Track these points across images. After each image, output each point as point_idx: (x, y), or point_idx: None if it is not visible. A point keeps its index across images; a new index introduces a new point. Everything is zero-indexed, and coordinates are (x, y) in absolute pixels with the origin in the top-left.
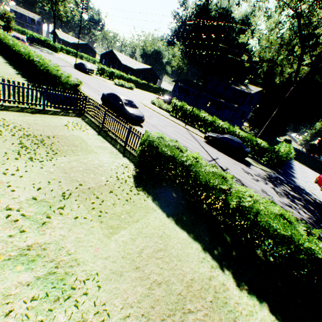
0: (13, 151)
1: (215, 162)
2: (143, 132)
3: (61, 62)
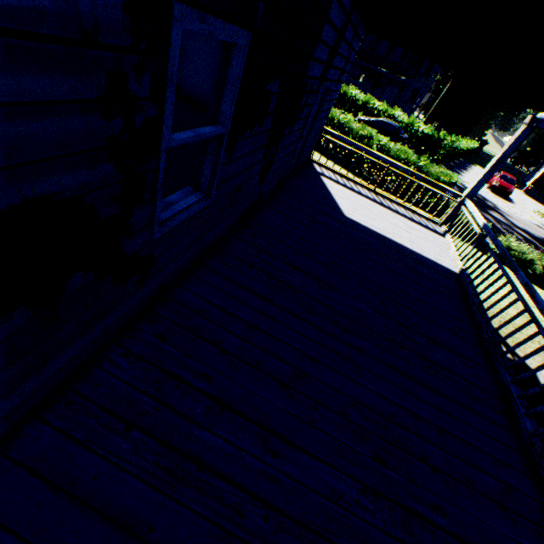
0: None
1: None
2: None
3: None
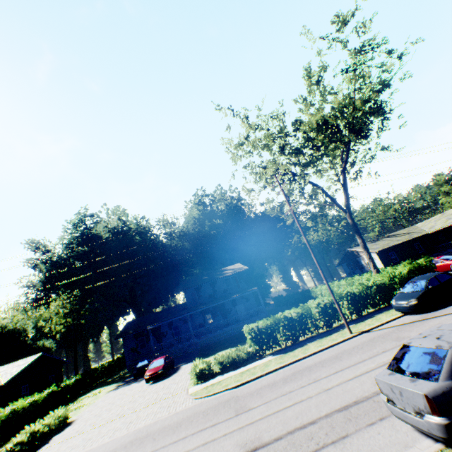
0: None
1: None
2: None
3: None
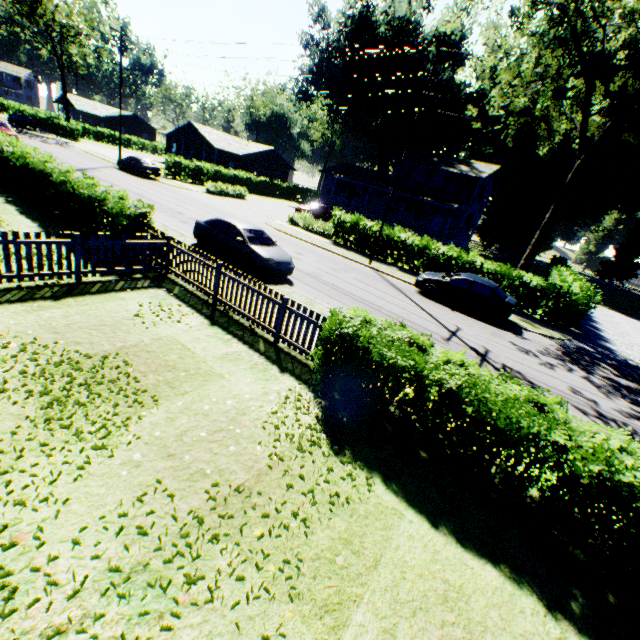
0: (32, 421)
1: (459, 340)
2: (298, 297)
3: (88, 159)
